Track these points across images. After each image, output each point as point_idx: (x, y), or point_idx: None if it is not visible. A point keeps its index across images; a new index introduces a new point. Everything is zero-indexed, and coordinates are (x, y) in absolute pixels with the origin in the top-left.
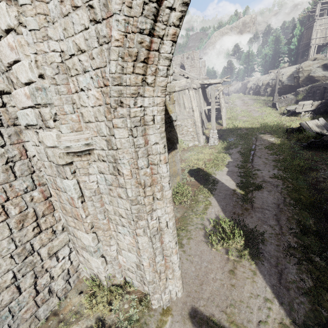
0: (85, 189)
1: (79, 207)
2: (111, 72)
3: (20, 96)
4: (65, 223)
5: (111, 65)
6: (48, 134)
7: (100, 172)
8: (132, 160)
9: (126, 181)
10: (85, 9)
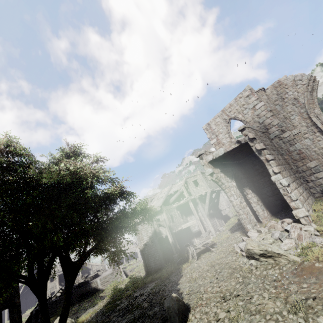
0: (303, 146)
1: (304, 152)
2: (306, 108)
3: (272, 129)
4: (295, 168)
5: (306, 107)
6: (286, 133)
7: (306, 138)
8: (320, 123)
9: (321, 129)
10: (291, 104)
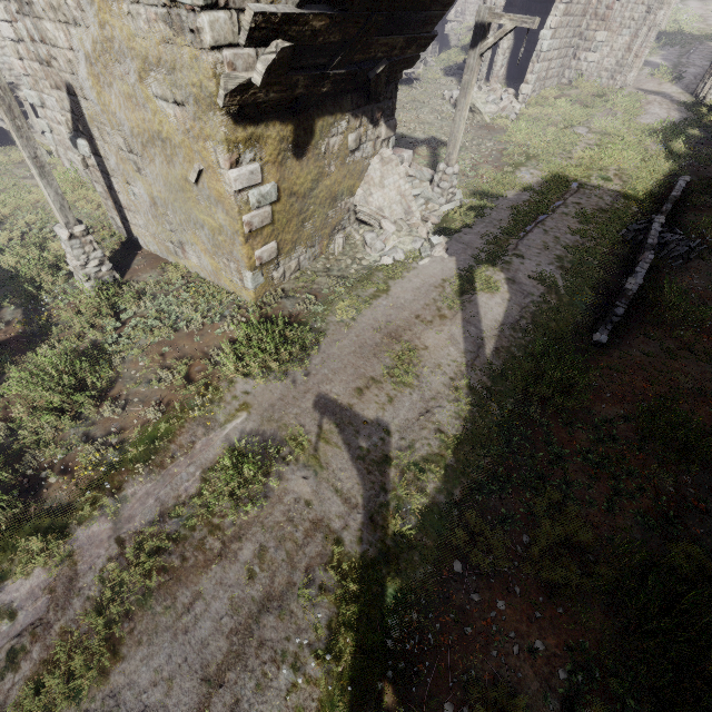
0: None
1: (614, 9)
2: None
3: None
4: (584, 29)
5: None
6: None
7: None
8: None
9: None
10: None
